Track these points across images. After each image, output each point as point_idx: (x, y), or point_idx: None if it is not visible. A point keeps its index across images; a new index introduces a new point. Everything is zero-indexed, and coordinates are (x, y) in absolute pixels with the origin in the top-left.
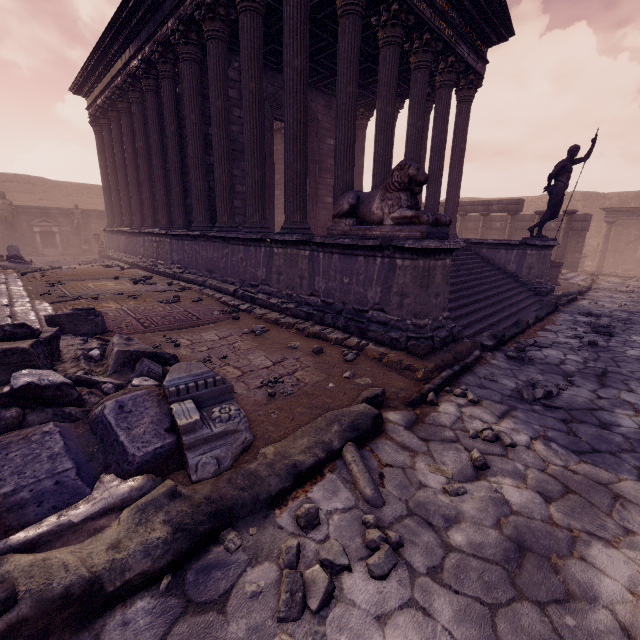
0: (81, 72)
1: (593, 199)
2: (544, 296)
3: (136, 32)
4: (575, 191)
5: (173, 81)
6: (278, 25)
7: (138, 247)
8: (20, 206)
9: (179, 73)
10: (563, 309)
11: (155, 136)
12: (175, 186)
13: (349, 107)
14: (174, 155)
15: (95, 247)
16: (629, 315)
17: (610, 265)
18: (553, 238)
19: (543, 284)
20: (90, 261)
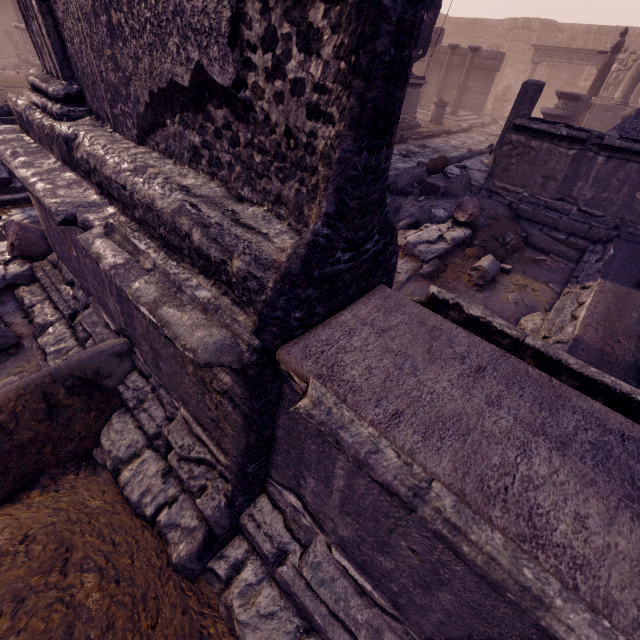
0: None
1: (548, 31)
2: (403, 131)
3: None
4: (537, 18)
5: None
6: None
7: None
8: None
9: None
10: (410, 142)
11: None
12: None
13: None
14: None
15: (8, 47)
16: (451, 149)
17: (534, 112)
18: (419, 77)
19: (407, 120)
20: (12, 66)
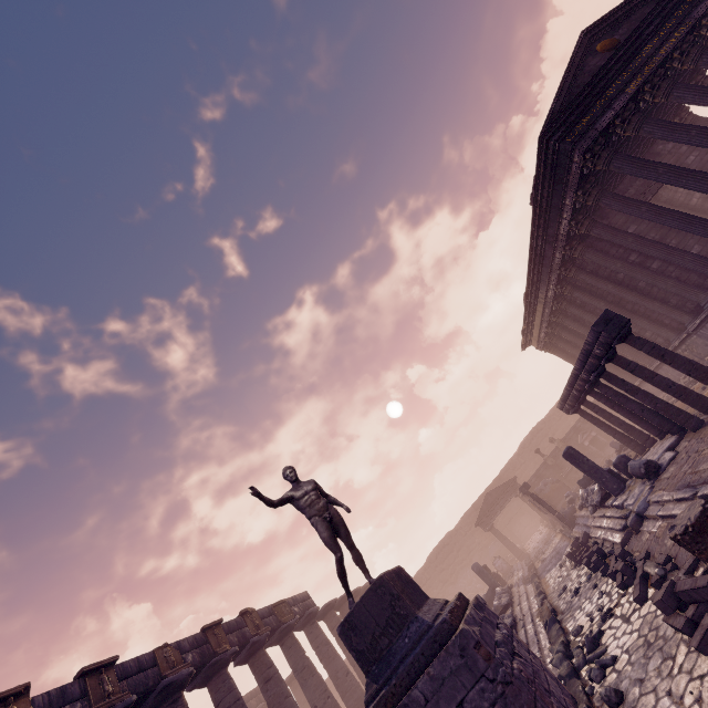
0: (523, 334)
1: None
2: None
3: (538, 282)
4: None
5: (581, 271)
6: (598, 183)
7: (671, 373)
8: (563, 439)
9: (580, 265)
10: None
11: (601, 304)
12: (652, 306)
13: (707, 135)
14: (629, 295)
15: None
16: None
17: None
18: None
19: None
20: None
